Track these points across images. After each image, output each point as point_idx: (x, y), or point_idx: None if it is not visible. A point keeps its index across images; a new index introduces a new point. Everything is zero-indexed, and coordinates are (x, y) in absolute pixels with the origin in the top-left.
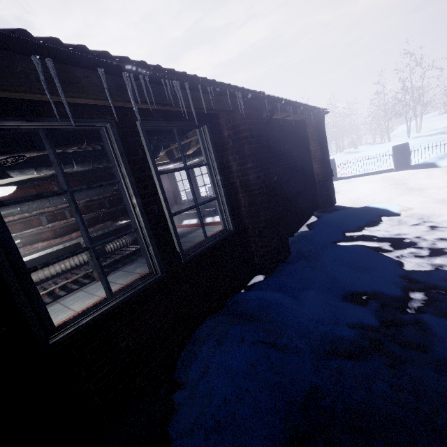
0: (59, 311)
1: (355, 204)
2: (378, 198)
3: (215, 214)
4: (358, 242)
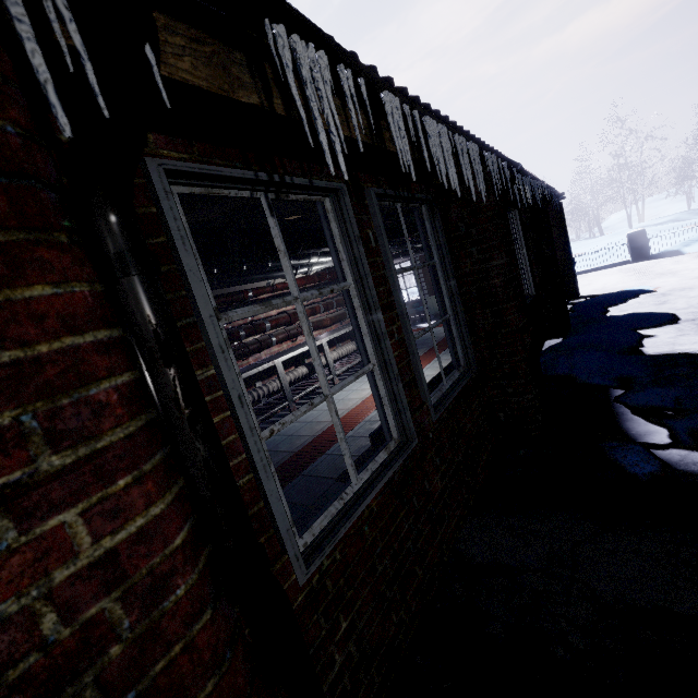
0: (364, 383)
1: (603, 292)
2: (627, 285)
3: (424, 321)
4: (631, 311)
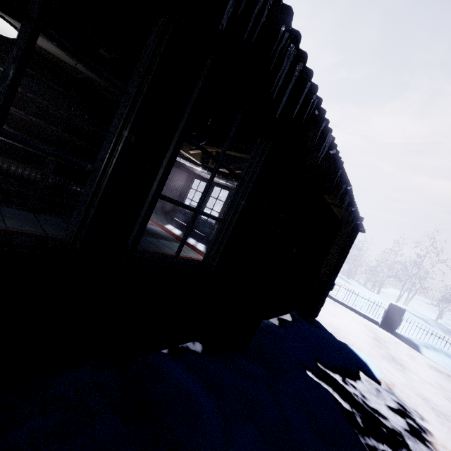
0: None
1: (334, 332)
2: (358, 343)
3: (201, 240)
4: (328, 386)
